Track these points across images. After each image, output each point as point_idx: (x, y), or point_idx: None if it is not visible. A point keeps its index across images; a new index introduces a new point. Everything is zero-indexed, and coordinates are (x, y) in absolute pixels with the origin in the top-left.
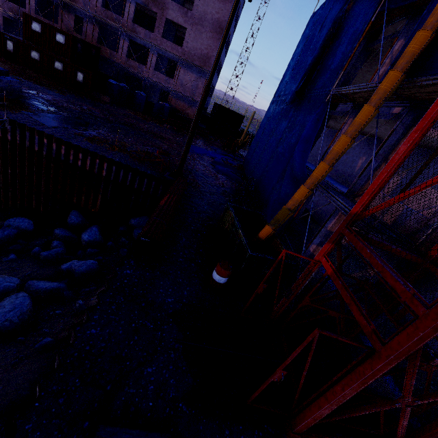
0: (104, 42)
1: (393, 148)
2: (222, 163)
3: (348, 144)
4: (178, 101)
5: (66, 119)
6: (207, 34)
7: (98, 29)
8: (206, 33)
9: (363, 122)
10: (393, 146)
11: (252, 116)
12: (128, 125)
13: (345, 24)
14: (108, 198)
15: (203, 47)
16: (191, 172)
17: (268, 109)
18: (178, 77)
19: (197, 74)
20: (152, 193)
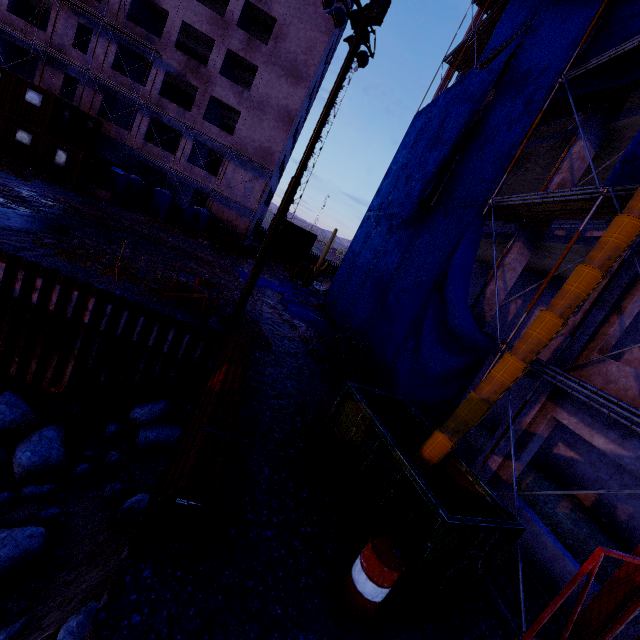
0: (109, 116)
1: (626, 291)
2: (295, 302)
3: (596, 281)
4: (222, 208)
5: (20, 216)
6: (270, 123)
7: (103, 96)
8: (269, 121)
9: (622, 245)
10: (627, 286)
11: (333, 235)
12: (139, 236)
13: (488, 117)
14: (89, 366)
15: (264, 139)
16: (252, 316)
17: (361, 226)
18: (224, 175)
19: (253, 174)
20: (183, 355)
